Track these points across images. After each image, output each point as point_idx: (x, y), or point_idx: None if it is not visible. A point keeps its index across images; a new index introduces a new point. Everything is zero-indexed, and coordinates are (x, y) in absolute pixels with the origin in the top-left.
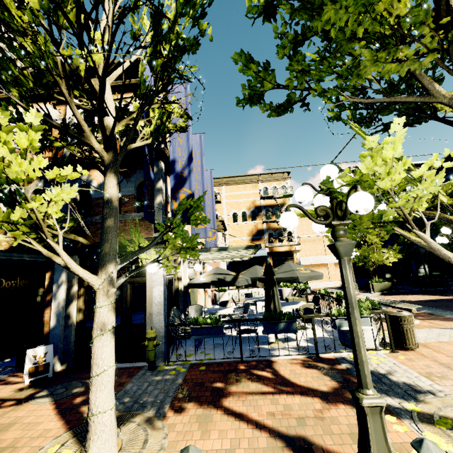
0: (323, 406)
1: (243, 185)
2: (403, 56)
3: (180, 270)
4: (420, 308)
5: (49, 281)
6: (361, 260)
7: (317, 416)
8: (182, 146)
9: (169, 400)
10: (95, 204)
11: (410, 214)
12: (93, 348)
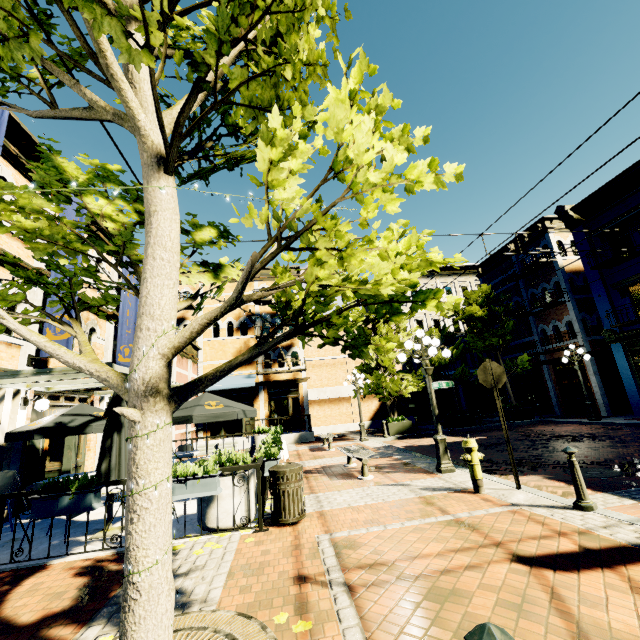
0: None
1: (232, 283)
2: None
3: None
4: (408, 455)
5: None
6: (373, 390)
7: None
8: None
9: None
10: None
11: None
12: None
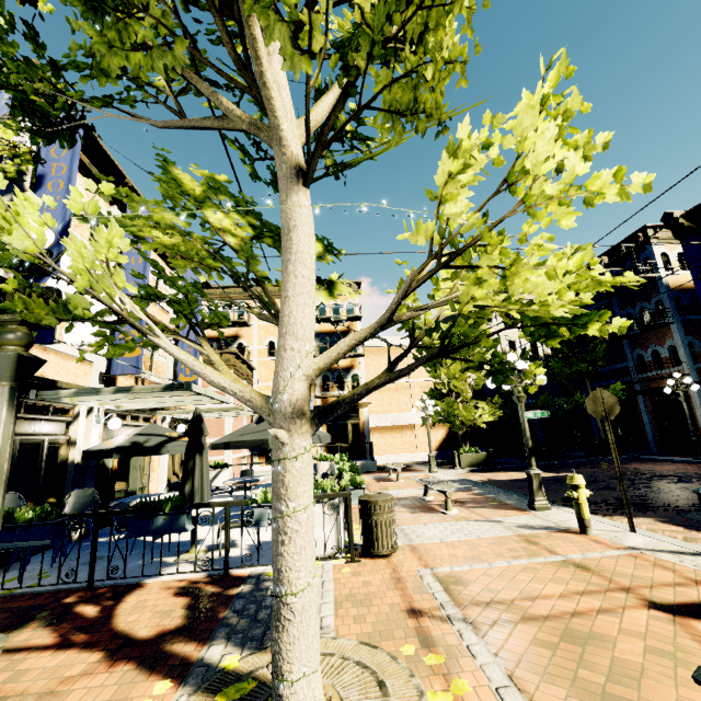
0: (91, 669)
1: None
2: (143, 39)
3: (75, 428)
4: (490, 490)
5: None
6: (444, 418)
7: (47, 691)
8: (55, 211)
9: None
10: None
11: (120, 306)
12: None
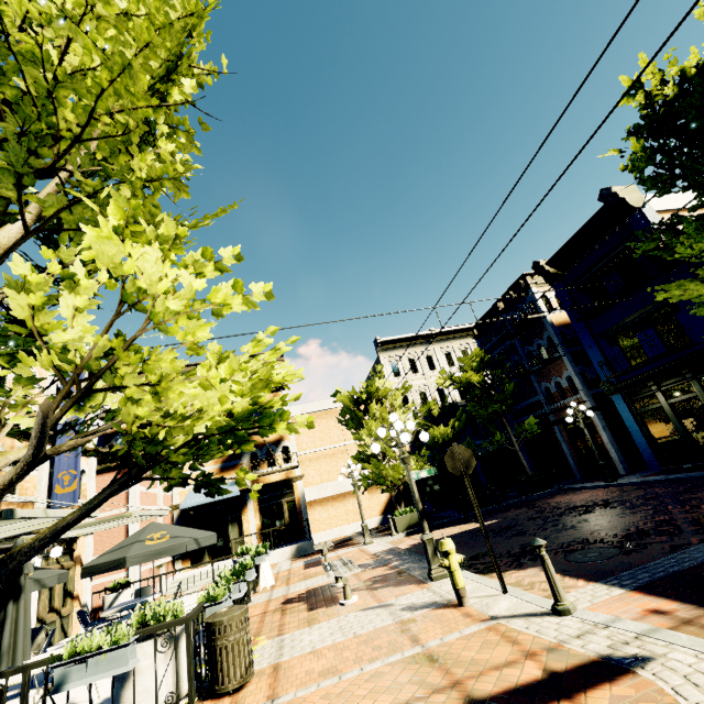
0: None
1: None
2: None
3: None
4: (407, 559)
5: None
6: (373, 481)
7: None
8: None
9: None
10: None
11: None
12: None
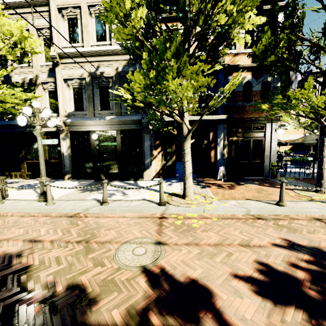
0: None
1: None
2: None
3: None
4: None
5: (212, 137)
6: None
7: None
8: None
9: (313, 185)
10: (236, 95)
11: None
12: (324, 159)
